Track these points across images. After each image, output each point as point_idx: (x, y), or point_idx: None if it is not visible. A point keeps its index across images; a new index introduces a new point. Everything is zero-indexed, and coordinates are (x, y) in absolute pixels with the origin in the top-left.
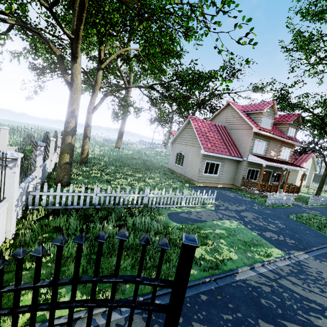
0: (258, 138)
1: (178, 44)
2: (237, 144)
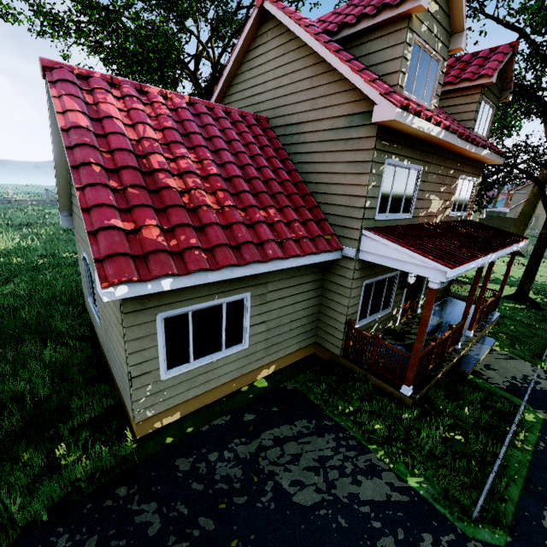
0: (395, 154)
1: None
2: (313, 188)
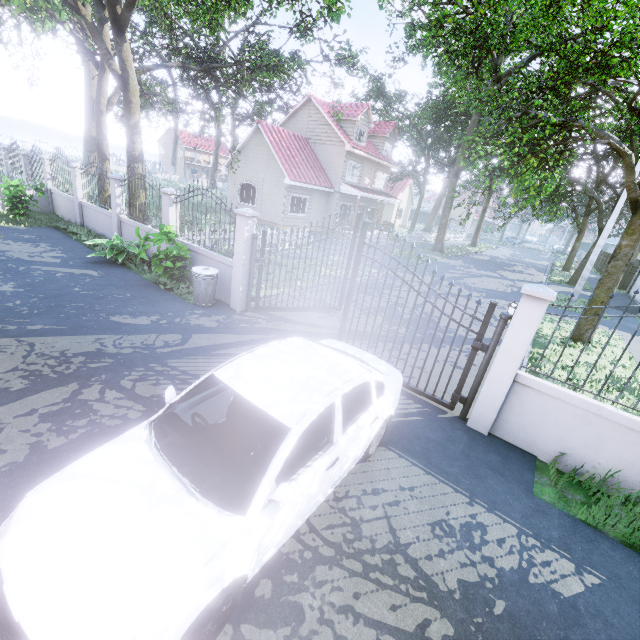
0: (352, 160)
1: (250, 6)
2: (326, 168)
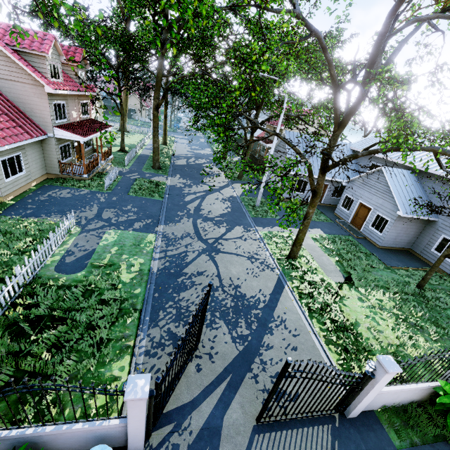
0: (55, 100)
1: None
2: (23, 109)
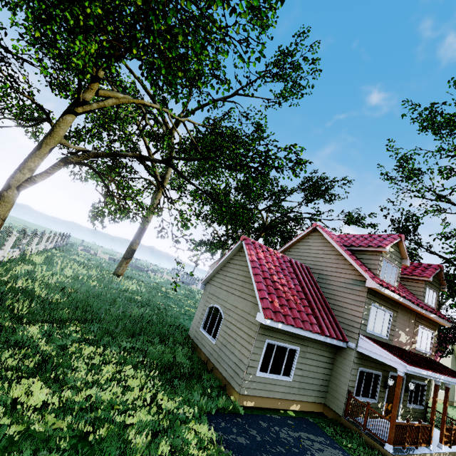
0: (377, 302)
1: (229, 87)
2: (332, 306)
